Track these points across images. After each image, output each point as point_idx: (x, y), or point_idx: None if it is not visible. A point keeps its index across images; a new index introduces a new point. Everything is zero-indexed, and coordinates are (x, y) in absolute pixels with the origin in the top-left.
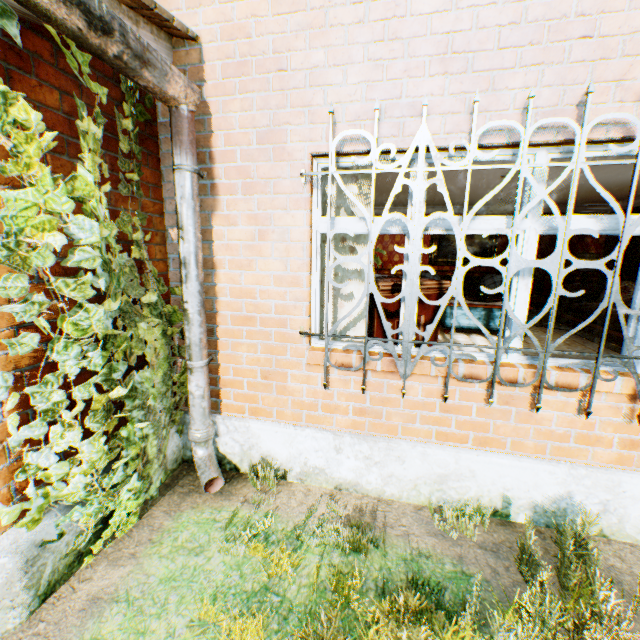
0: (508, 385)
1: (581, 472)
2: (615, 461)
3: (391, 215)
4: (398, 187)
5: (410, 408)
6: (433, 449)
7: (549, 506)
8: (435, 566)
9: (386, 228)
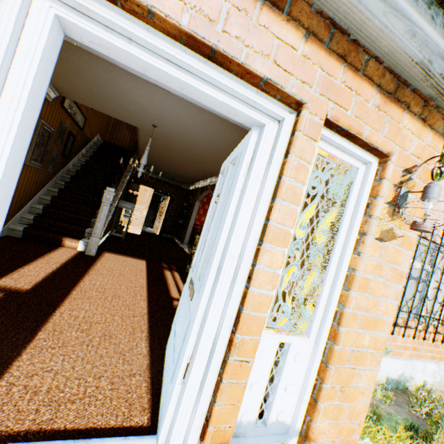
0: (398, 326)
1: (407, 362)
2: (409, 356)
3: None
4: None
5: None
6: None
7: (397, 379)
8: (397, 418)
9: None
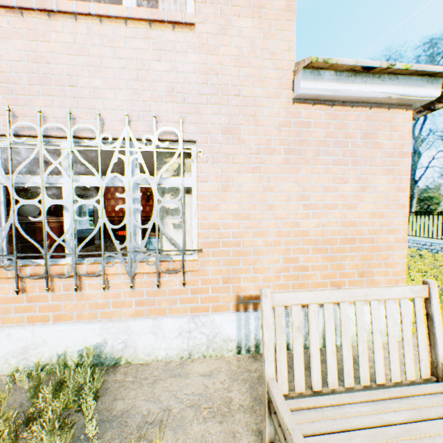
0: (57, 277)
1: (110, 325)
2: (135, 314)
3: None
4: None
5: (5, 303)
6: (17, 329)
7: (96, 351)
8: None
9: None
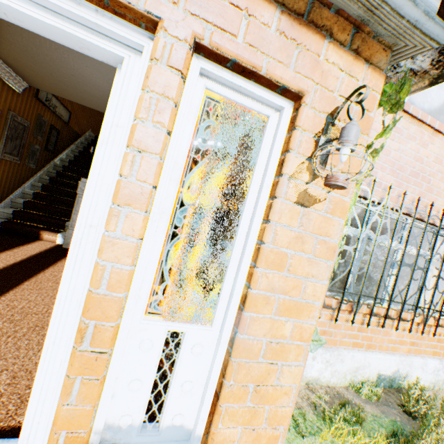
0: (389, 318)
1: (402, 358)
2: (407, 351)
3: (368, 231)
4: (374, 219)
5: (345, 330)
6: (356, 353)
7: (391, 376)
8: (382, 420)
9: (355, 234)
